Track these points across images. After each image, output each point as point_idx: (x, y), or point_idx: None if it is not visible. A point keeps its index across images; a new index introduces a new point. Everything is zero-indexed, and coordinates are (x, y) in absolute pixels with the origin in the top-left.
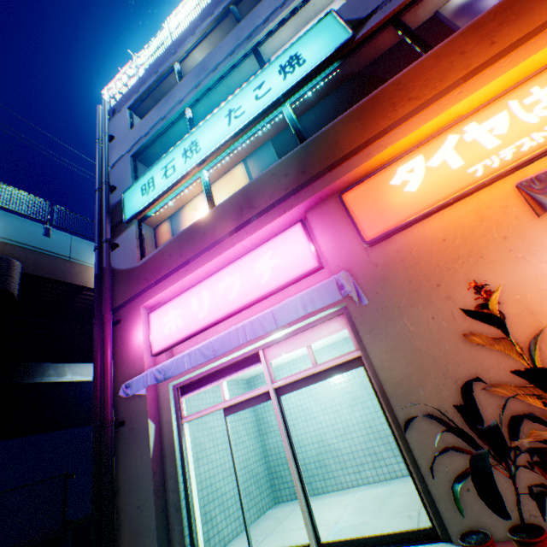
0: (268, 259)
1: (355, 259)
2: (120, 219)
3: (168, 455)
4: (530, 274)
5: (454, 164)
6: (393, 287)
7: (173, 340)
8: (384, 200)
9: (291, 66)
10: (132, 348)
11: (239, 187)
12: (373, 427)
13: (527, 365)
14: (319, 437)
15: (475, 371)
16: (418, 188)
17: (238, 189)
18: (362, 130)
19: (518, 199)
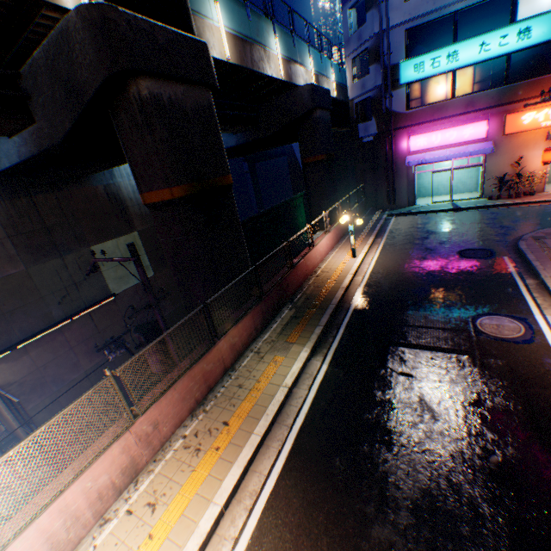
0: (469, 130)
1: (496, 138)
2: (394, 80)
3: (409, 182)
4: (532, 154)
5: (540, 120)
6: (501, 149)
7: (420, 149)
8: (516, 123)
9: (523, 35)
10: (400, 149)
11: (464, 84)
12: (460, 181)
13: (517, 173)
14: (439, 182)
15: (506, 172)
16: (526, 123)
17: (463, 85)
18: (527, 93)
19: (544, 135)
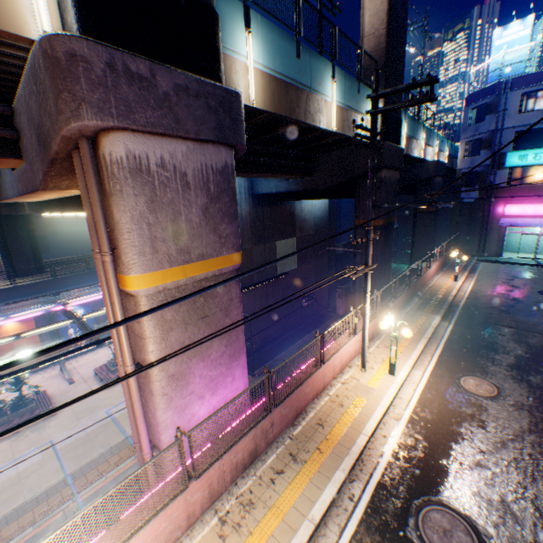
0: None
1: None
2: (500, 163)
3: (499, 238)
4: None
5: None
6: None
7: (513, 215)
8: None
9: None
10: (495, 212)
11: None
12: None
13: None
14: (525, 242)
15: None
16: None
17: None
18: None
19: None
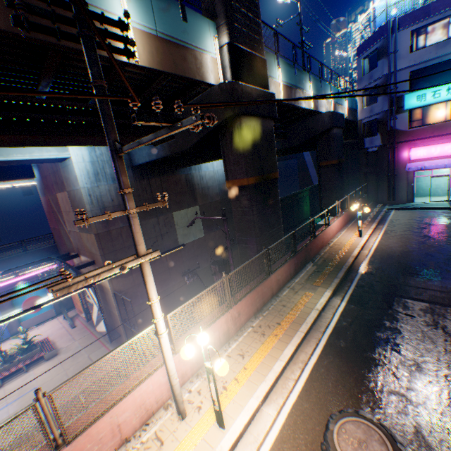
0: None
1: None
2: (398, 106)
3: (408, 183)
4: None
5: None
6: None
7: (420, 158)
8: None
9: None
10: (401, 157)
11: None
12: None
13: None
14: (437, 185)
15: None
16: None
17: None
18: None
19: None
